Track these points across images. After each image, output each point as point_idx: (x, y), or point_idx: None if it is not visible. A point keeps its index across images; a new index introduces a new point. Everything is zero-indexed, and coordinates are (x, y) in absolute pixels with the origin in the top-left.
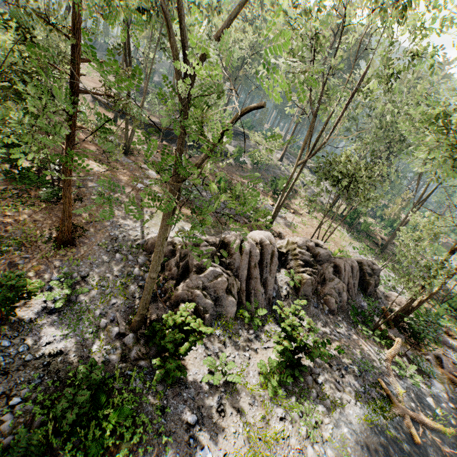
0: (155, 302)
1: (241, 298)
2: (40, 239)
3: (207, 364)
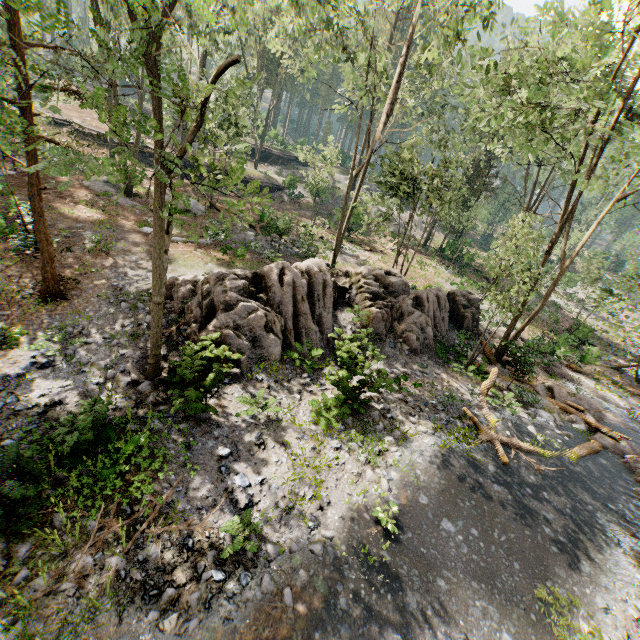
0: (176, 350)
1: (290, 340)
2: (19, 295)
3: (241, 401)
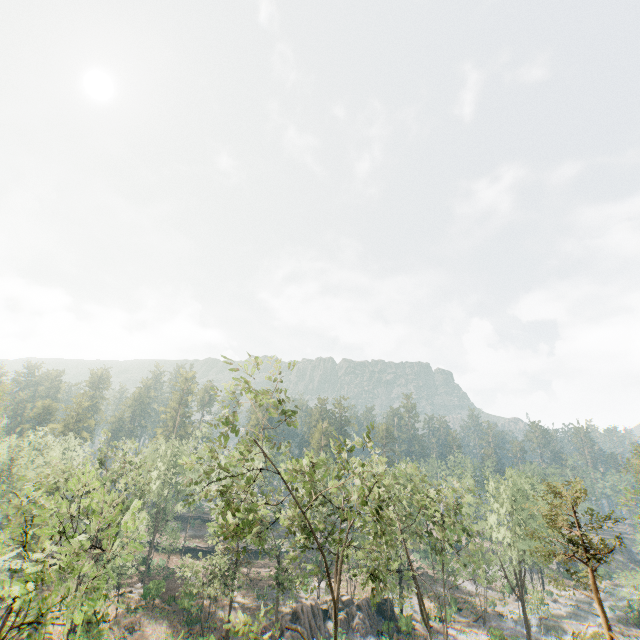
0: None
1: (310, 639)
2: None
3: None
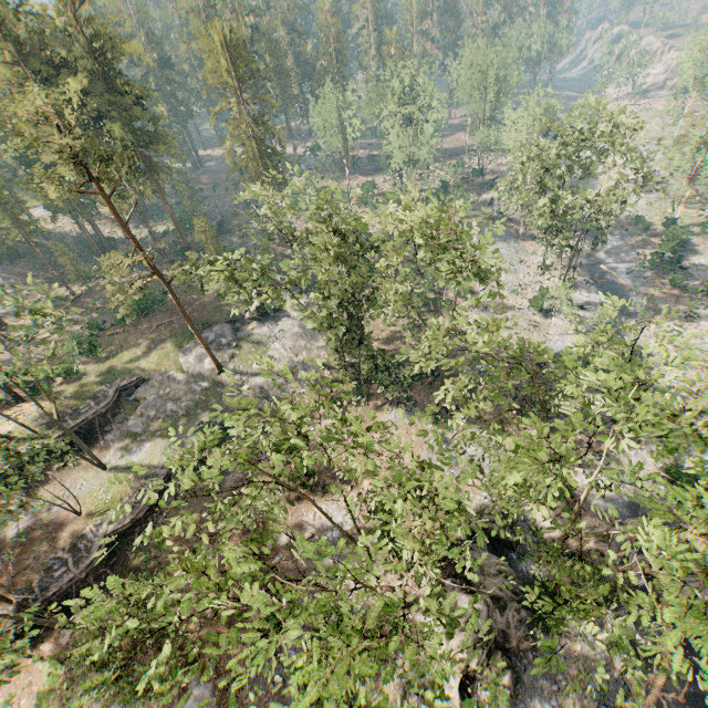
0: None
1: None
2: None
3: None
